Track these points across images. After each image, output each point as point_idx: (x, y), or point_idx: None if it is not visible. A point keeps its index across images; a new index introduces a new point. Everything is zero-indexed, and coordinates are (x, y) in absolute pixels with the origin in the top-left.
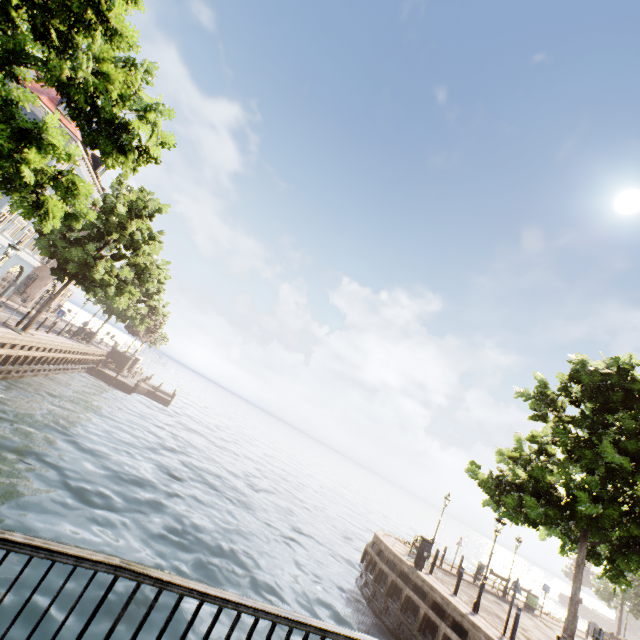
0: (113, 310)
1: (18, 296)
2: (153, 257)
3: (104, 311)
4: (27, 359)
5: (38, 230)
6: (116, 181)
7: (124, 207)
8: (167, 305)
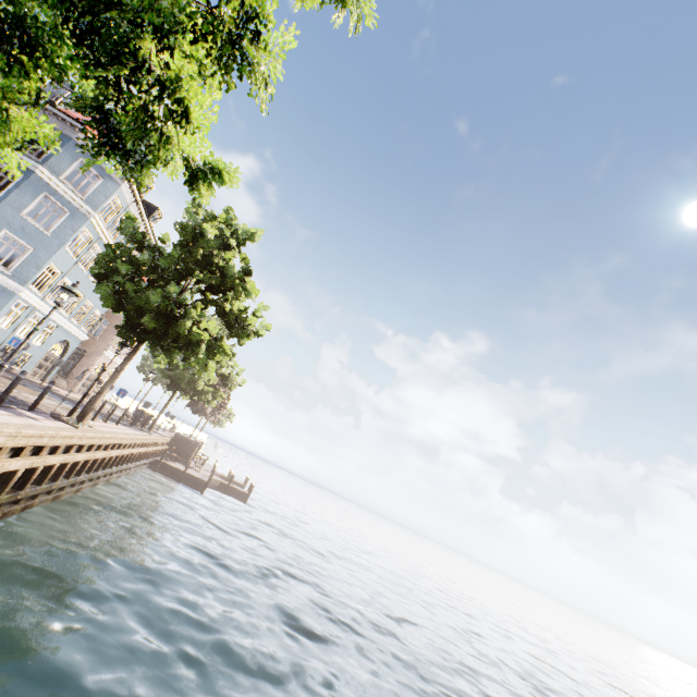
0: (178, 384)
1: (63, 379)
2: (252, 298)
3: (168, 387)
4: (86, 465)
5: (96, 274)
6: (192, 204)
7: (213, 229)
8: (241, 372)
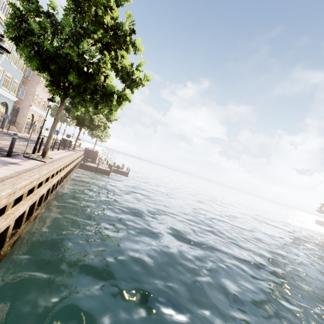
0: (82, 123)
1: (12, 126)
2: (139, 54)
3: (77, 125)
4: (57, 182)
5: (11, 38)
6: None
7: None
8: None
